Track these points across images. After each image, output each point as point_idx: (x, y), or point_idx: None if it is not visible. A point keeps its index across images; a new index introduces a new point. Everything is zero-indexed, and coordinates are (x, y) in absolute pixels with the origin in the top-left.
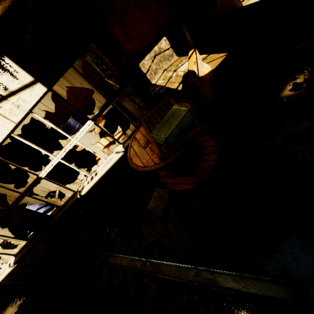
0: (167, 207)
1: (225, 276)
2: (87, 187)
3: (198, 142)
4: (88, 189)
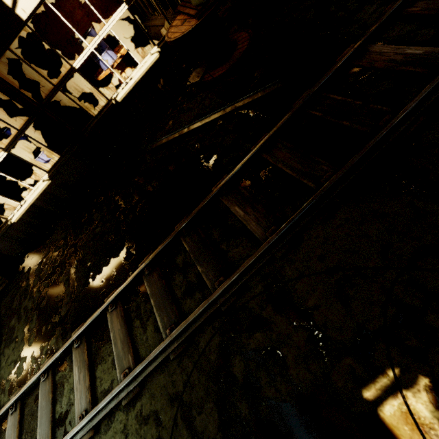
0: (203, 75)
1: (246, 99)
2: (122, 91)
3: (234, 39)
4: (123, 97)
